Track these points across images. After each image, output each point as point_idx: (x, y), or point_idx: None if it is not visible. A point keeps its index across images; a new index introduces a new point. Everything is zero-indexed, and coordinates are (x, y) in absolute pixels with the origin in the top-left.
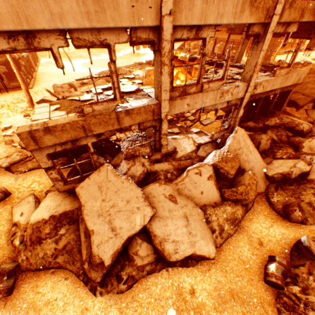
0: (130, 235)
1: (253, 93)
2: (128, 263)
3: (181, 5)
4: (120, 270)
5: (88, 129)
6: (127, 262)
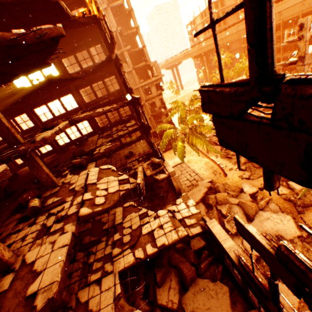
0: None
1: None
2: None
3: None
4: None
5: None
6: None
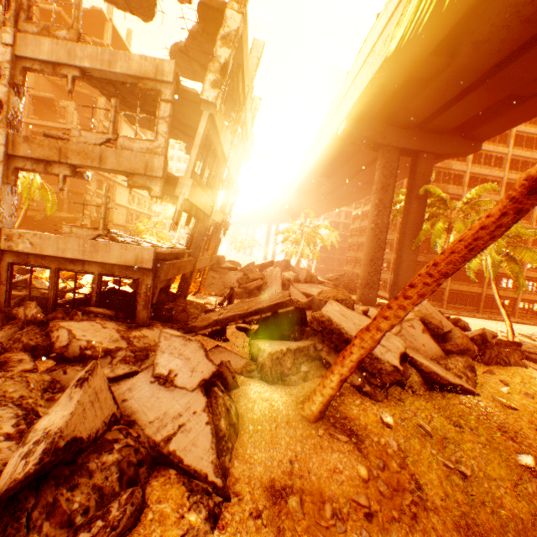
0: None
1: (11, 248)
2: None
3: None
4: None
5: None
6: None
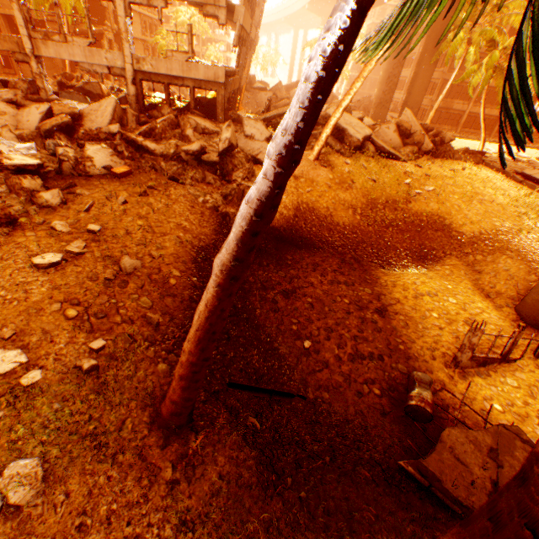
0: None
1: (140, 69)
2: None
3: None
4: None
5: None
6: None
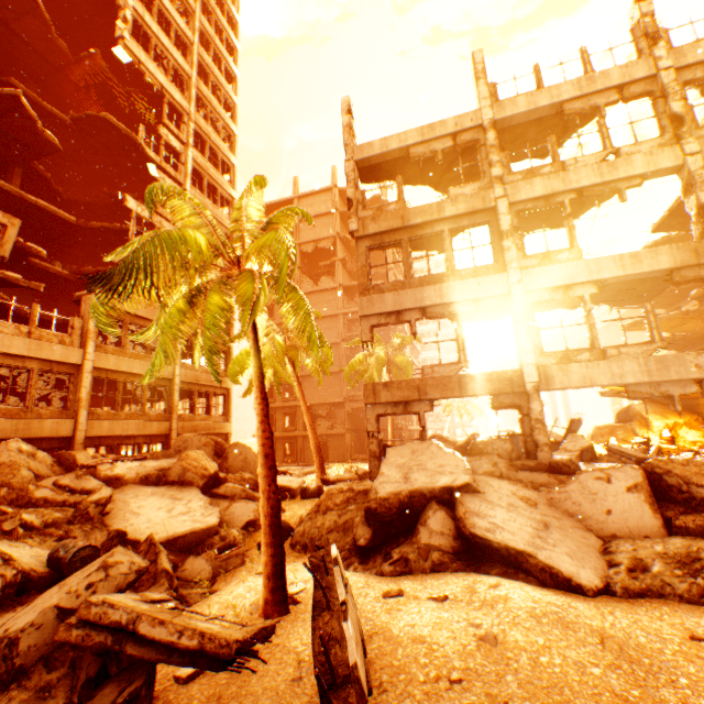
0: (423, 487)
1: None
2: (408, 540)
3: (532, 275)
4: (393, 547)
5: (423, 390)
6: (408, 540)
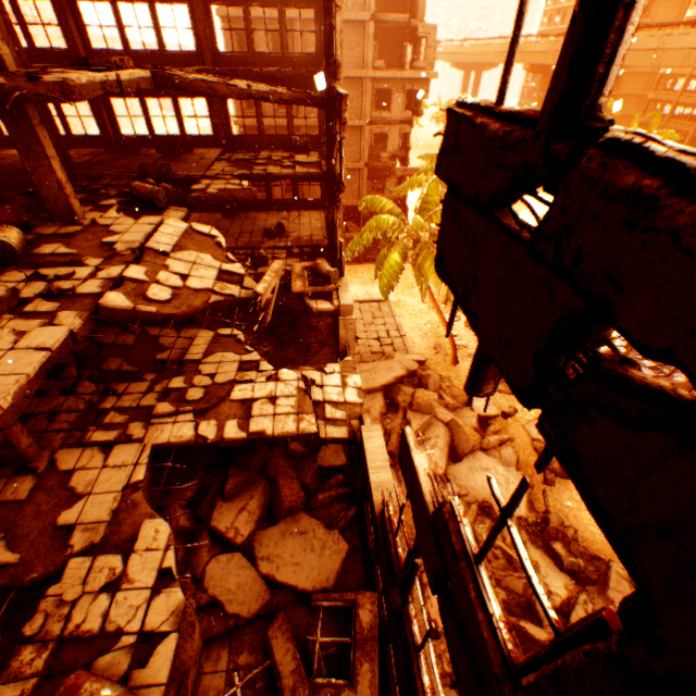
0: None
1: None
2: None
3: None
4: None
5: None
6: None
